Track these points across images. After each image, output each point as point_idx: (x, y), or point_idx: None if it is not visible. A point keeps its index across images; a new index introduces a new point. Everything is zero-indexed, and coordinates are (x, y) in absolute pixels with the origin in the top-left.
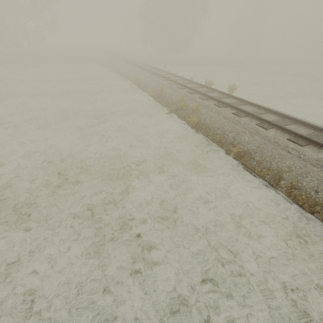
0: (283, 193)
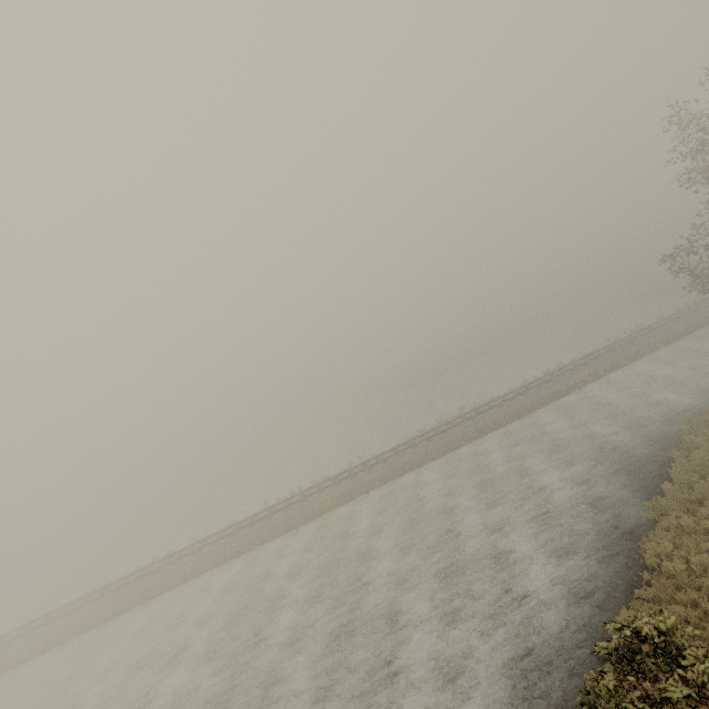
0: (33, 658)
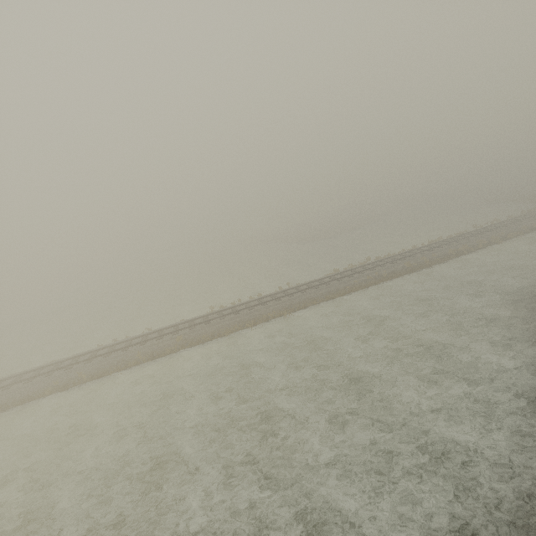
0: (14, 407)
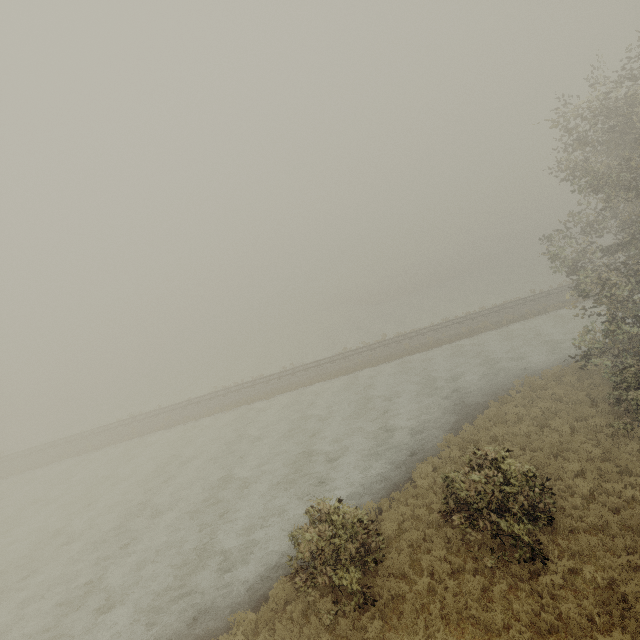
0: (41, 467)
